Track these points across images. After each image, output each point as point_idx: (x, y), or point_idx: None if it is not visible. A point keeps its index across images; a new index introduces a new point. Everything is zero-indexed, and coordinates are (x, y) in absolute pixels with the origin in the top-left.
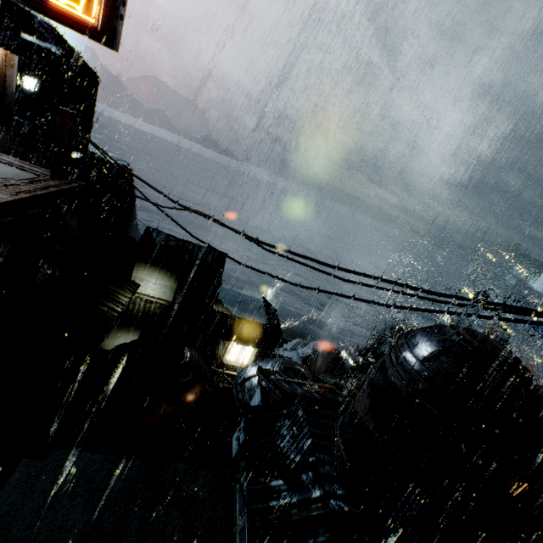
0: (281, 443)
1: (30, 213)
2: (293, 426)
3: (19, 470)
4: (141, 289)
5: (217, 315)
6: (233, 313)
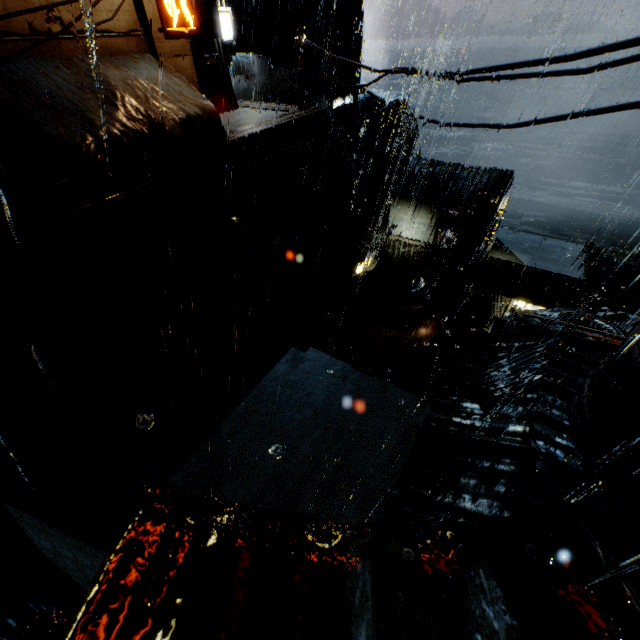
0: (493, 372)
1: (286, 150)
2: (520, 359)
3: (290, 354)
4: (398, 231)
5: (494, 262)
6: (522, 262)
